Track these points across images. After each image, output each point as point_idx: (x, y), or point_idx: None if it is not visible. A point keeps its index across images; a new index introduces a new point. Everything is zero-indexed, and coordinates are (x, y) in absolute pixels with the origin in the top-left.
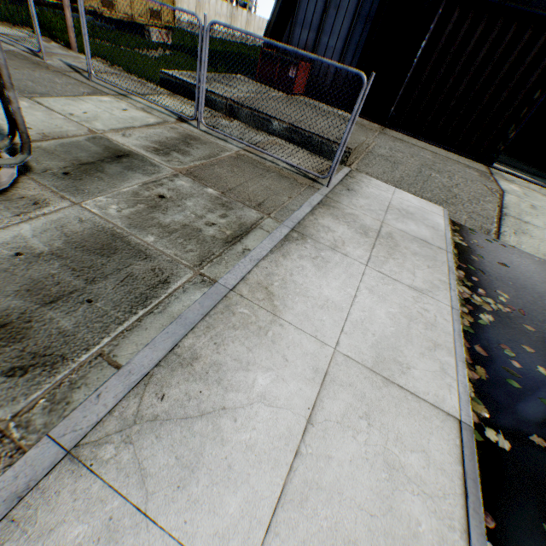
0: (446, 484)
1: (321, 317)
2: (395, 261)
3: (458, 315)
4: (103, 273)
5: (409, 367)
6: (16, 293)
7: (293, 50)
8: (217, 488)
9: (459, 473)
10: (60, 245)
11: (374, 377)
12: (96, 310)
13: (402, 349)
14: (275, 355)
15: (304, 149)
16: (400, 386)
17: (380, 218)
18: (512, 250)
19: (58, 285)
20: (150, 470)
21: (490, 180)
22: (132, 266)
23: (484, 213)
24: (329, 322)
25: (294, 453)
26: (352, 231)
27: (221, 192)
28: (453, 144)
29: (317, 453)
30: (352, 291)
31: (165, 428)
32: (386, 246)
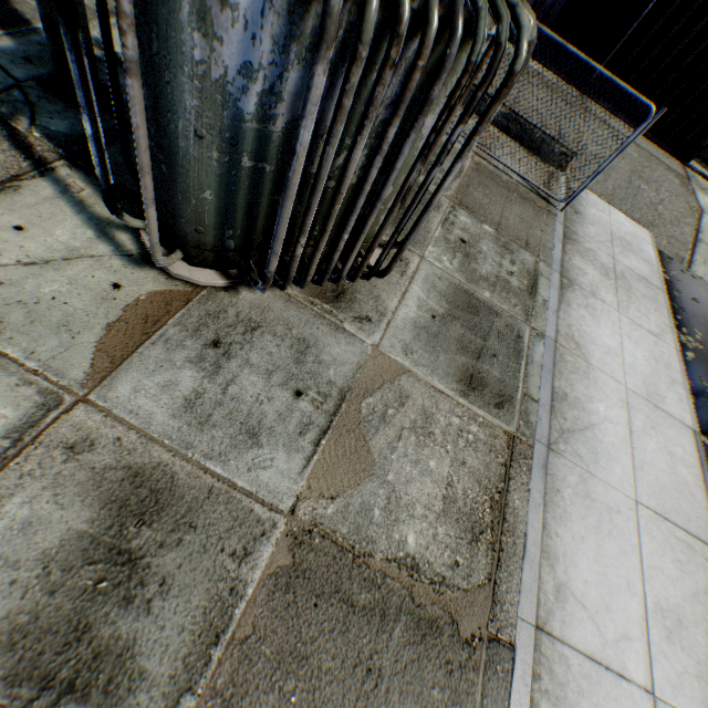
0: (692, 462)
1: (609, 362)
2: (633, 306)
3: (680, 356)
4: (485, 331)
5: (662, 397)
6: (458, 352)
7: (585, 61)
8: (608, 463)
9: (696, 457)
10: (446, 305)
11: (648, 405)
12: (502, 363)
13: (656, 385)
14: (599, 391)
15: (518, 144)
16: (662, 410)
17: (610, 253)
18: (699, 282)
19: (471, 343)
20: (581, 455)
21: (689, 192)
22: (495, 323)
23: (681, 238)
24: (615, 365)
25: (629, 447)
26: (597, 273)
27: (495, 229)
28: (654, 130)
29: (638, 447)
30: (618, 338)
31: (575, 436)
32: (623, 288)
